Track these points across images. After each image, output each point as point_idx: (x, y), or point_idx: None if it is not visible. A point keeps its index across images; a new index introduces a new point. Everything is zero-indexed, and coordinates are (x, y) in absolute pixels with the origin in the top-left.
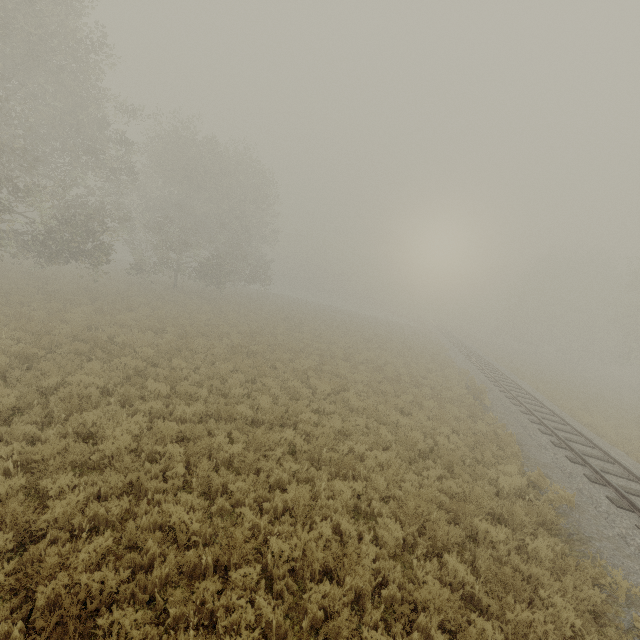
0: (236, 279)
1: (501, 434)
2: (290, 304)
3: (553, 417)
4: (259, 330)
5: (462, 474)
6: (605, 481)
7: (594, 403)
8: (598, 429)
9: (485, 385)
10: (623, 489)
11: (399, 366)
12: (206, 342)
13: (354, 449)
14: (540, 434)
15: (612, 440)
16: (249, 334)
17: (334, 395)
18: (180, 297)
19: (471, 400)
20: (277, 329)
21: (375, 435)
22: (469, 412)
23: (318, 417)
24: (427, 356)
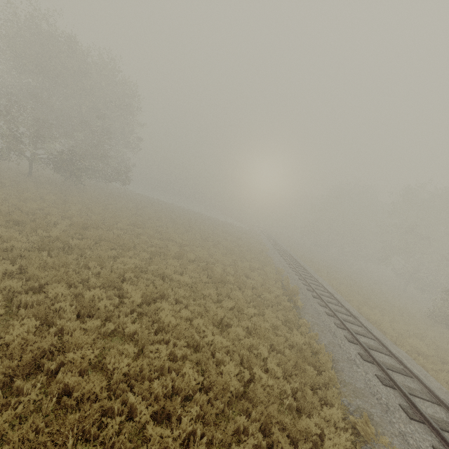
0: (97, 176)
1: (315, 347)
2: (147, 203)
3: (351, 317)
4: (95, 223)
5: (282, 444)
6: (422, 416)
7: (368, 296)
8: (381, 326)
9: (296, 283)
10: (439, 425)
11: (227, 264)
12: (6, 233)
13: (137, 411)
14: (348, 343)
15: (397, 341)
16: (80, 227)
17: (146, 306)
18: (25, 184)
19: (287, 303)
20: (118, 223)
21: (179, 370)
22: (285, 317)
23: (110, 344)
24: (252, 254)
